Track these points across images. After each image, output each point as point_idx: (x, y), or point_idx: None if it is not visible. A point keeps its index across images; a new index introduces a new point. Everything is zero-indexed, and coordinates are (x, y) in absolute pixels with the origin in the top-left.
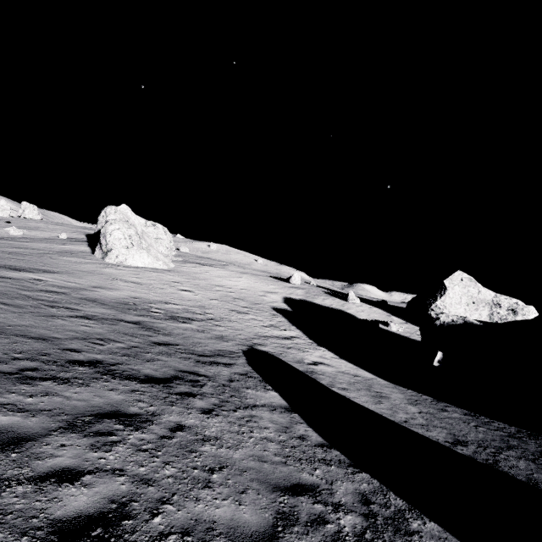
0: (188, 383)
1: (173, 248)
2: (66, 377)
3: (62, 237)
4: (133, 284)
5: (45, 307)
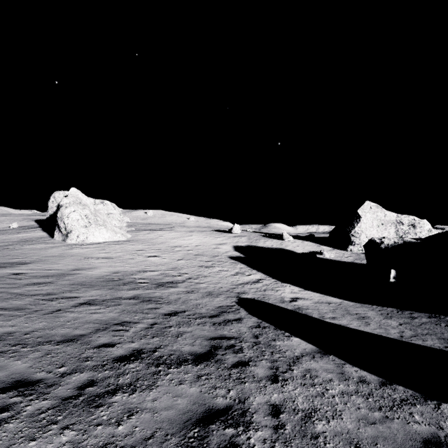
0: (228, 350)
1: (123, 220)
2: (128, 382)
3: (13, 227)
4: (105, 260)
5: (44, 302)
